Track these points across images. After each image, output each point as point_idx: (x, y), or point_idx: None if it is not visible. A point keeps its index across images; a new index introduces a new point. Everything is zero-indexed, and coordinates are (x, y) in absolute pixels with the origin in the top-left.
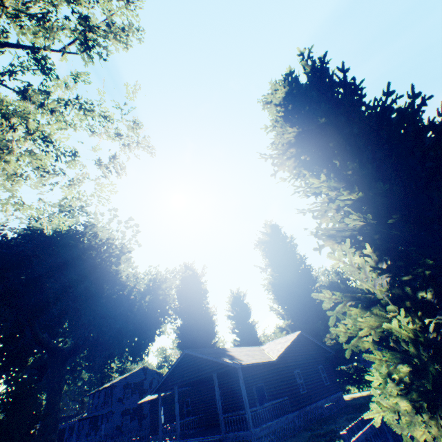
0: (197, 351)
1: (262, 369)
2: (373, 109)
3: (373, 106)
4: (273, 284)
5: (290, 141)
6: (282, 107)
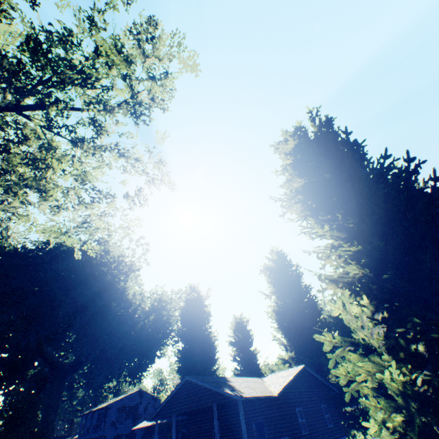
0: (198, 378)
1: (262, 404)
2: (372, 170)
3: (372, 167)
4: (277, 313)
5: (298, 189)
6: (292, 156)
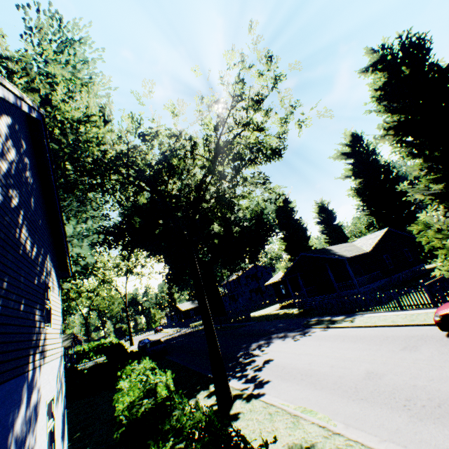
0: (309, 253)
1: (357, 258)
2: None
3: None
4: (358, 192)
5: (390, 126)
6: (381, 91)
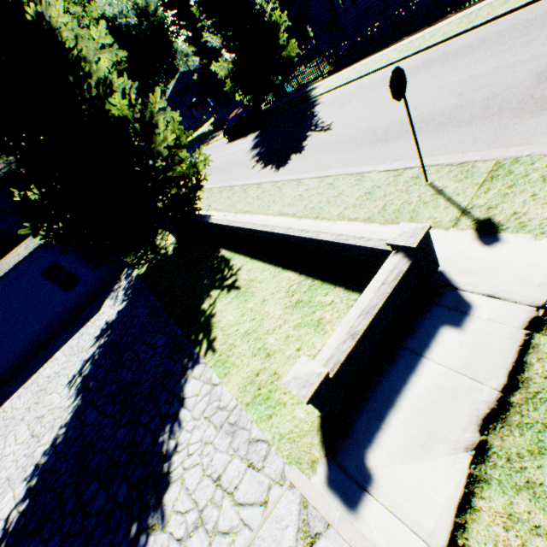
0: (205, 68)
1: None
2: None
3: None
4: None
5: None
6: None
